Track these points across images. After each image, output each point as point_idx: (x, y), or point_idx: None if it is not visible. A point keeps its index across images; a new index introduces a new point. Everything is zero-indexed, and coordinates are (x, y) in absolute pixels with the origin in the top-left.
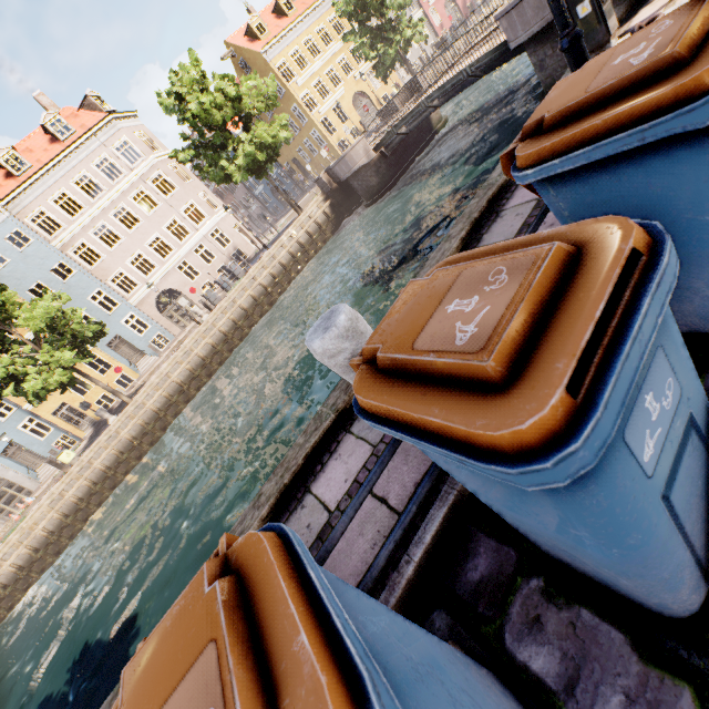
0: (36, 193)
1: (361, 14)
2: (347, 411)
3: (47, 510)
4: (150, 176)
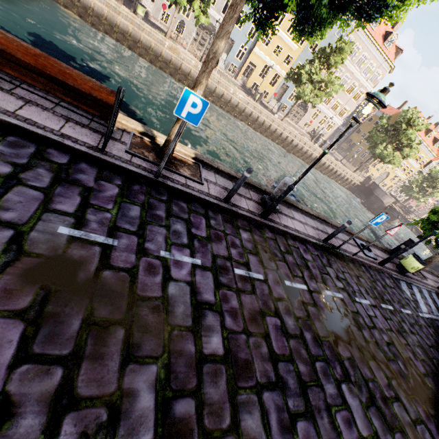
0: (361, 36)
1: (429, 179)
2: (434, 274)
3: (242, 99)
4: (363, 89)
